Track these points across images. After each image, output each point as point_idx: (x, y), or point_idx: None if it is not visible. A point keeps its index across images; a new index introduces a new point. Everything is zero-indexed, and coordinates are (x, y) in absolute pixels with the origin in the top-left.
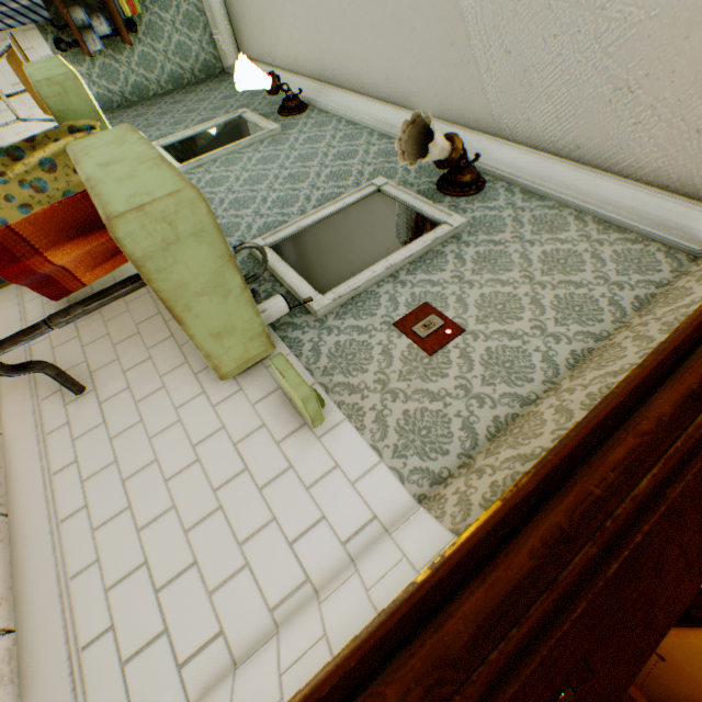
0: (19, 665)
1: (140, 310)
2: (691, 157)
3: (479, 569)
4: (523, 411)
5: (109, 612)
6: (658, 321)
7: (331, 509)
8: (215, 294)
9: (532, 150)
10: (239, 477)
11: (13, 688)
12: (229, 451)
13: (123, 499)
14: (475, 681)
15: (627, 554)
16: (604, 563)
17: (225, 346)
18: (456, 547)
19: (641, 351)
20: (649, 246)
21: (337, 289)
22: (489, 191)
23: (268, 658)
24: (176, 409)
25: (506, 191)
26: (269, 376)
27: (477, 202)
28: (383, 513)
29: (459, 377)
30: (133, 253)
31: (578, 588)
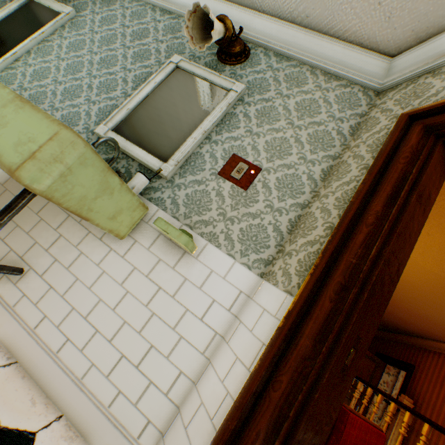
0: (76, 428)
1: (34, 202)
2: (375, 22)
3: (307, 312)
4: (303, 213)
5: (114, 386)
6: (365, 144)
7: (217, 295)
8: (105, 195)
9: (277, 20)
10: (158, 294)
11: (80, 439)
12: (145, 281)
13: (91, 328)
14: (318, 362)
15: (370, 287)
16: (361, 294)
17: (119, 221)
18: (295, 305)
19: (359, 167)
20: (354, 88)
21: (174, 156)
22: (254, 57)
23: (211, 376)
24: (97, 266)
25: (264, 56)
26: (151, 228)
27: (248, 68)
28: (244, 289)
29: (265, 201)
30: (42, 192)
31: (352, 308)
